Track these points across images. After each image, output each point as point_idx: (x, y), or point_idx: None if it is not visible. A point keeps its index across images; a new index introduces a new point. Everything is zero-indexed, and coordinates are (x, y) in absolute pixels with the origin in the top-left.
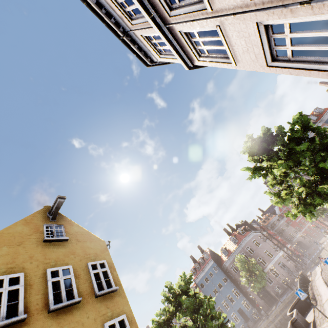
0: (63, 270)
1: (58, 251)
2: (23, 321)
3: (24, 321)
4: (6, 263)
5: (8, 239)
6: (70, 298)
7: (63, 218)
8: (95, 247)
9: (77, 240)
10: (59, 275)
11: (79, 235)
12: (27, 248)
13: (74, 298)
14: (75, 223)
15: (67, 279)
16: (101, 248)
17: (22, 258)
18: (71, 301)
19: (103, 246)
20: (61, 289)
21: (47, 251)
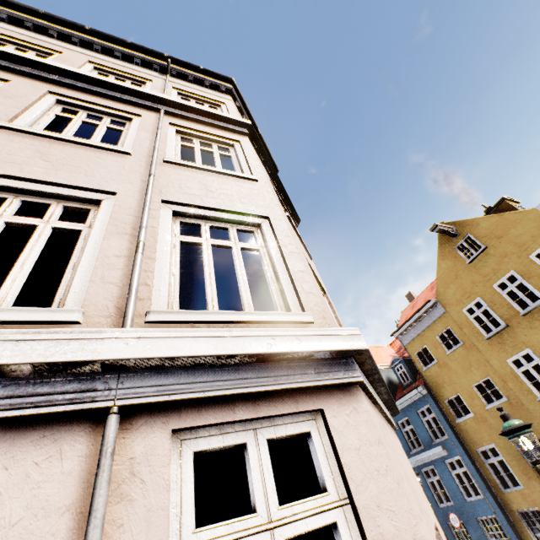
0: (508, 278)
1: (488, 264)
2: (508, 326)
3: (509, 326)
4: (462, 295)
5: (446, 278)
6: (535, 298)
7: (461, 225)
8: (525, 229)
9: (496, 237)
10: (507, 286)
11: (494, 230)
12: (463, 277)
13: (539, 297)
14: (477, 219)
15: (518, 284)
16: (536, 223)
17: (468, 287)
18: (535, 304)
19: (537, 218)
20: (519, 296)
21: (479, 270)
